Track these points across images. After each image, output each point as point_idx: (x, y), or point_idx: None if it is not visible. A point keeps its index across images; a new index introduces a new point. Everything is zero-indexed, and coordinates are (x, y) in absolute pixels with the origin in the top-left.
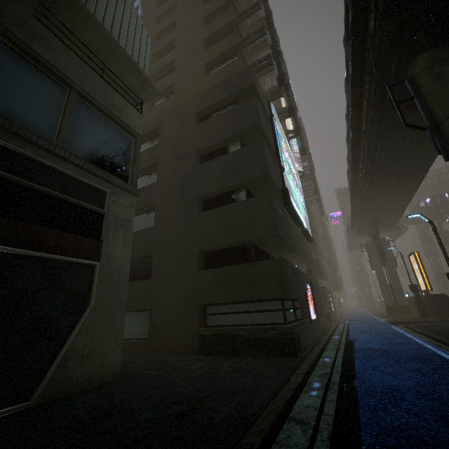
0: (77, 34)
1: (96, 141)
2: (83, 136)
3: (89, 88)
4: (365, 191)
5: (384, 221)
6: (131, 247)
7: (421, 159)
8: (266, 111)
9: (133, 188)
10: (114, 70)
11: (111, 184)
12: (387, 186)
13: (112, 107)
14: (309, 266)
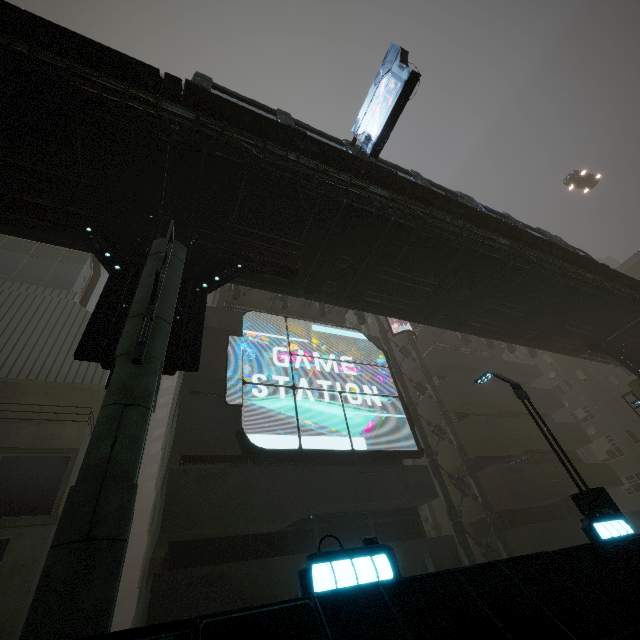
0: (26, 393)
1: (17, 486)
2: (1, 490)
3: (14, 441)
4: (476, 331)
5: (637, 331)
6: (30, 592)
7: (479, 264)
8: (237, 331)
9: (48, 518)
10: (67, 396)
11: (18, 527)
12: (505, 309)
13: (41, 442)
14: (447, 498)
